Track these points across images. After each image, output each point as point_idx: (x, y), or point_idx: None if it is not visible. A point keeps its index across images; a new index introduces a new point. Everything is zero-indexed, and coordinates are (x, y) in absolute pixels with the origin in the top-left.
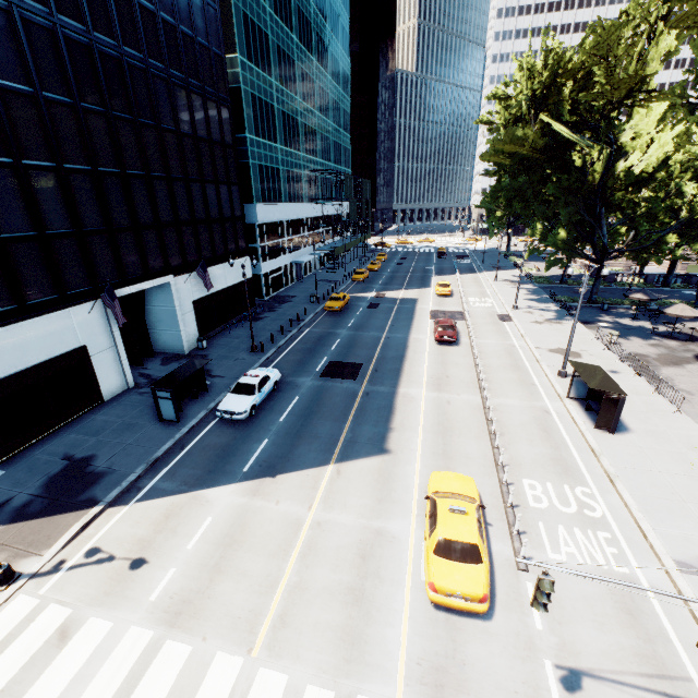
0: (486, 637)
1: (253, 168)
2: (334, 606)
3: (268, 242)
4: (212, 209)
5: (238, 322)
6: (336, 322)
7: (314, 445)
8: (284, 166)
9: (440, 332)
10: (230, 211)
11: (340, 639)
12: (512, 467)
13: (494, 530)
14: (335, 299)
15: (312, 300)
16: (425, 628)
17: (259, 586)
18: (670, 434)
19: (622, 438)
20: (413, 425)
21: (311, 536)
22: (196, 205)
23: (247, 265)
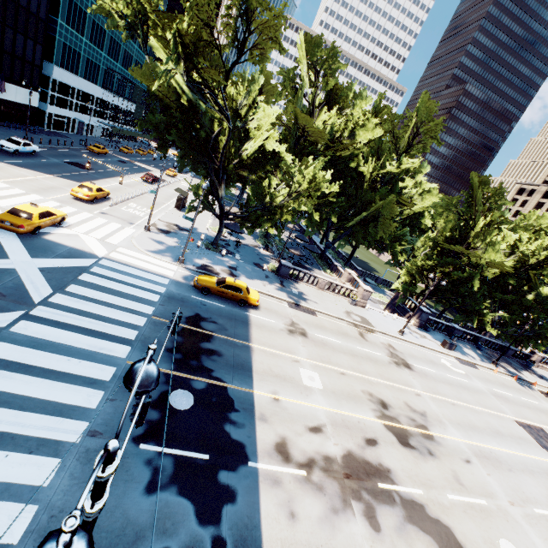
0: (85, 205)
1: (59, 42)
2: (34, 187)
3: (59, 95)
4: (17, 50)
5: (18, 128)
6: (91, 156)
7: (47, 171)
8: (85, 54)
9: (145, 175)
10: (32, 58)
11: (33, 190)
12: (132, 201)
13: (109, 202)
14: (97, 147)
15: (81, 143)
16: (66, 199)
17: (4, 176)
18: (200, 218)
19: (182, 213)
20: (102, 185)
21: (32, 179)
22: (7, 41)
23: (35, 98)
